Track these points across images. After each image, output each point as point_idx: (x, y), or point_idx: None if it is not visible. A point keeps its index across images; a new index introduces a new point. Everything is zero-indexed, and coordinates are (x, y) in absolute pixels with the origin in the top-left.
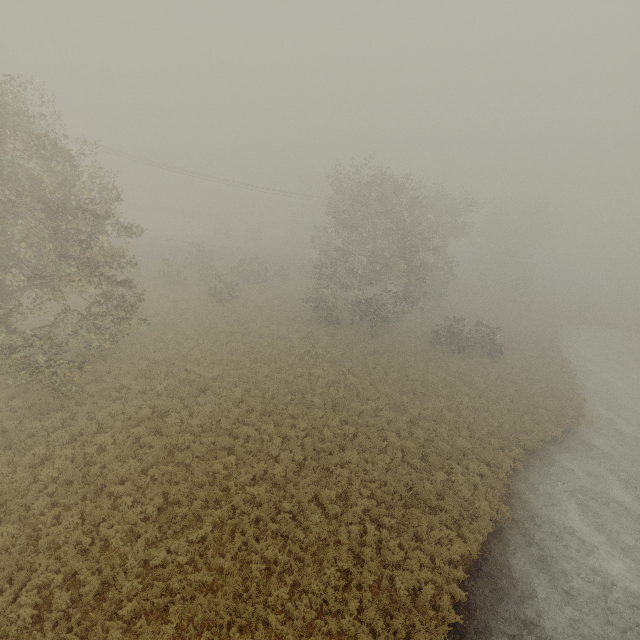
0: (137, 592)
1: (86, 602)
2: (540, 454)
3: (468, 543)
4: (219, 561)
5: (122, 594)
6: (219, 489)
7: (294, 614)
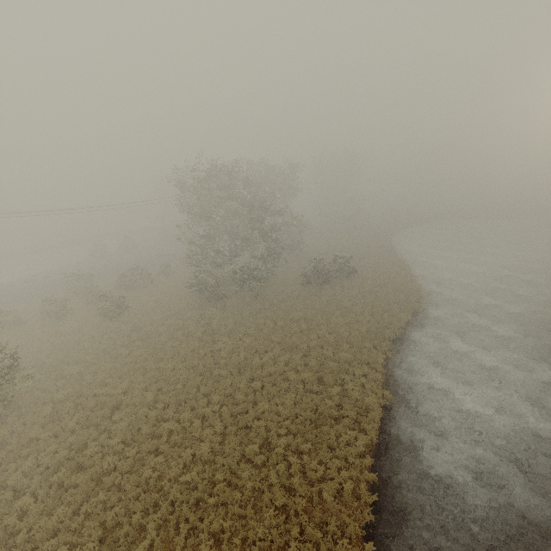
0: None
1: None
2: (401, 339)
3: (368, 433)
4: None
5: None
6: (155, 492)
7: None
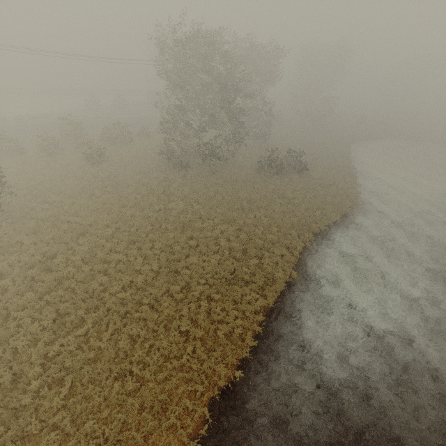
0: (42, 373)
1: (5, 387)
2: (324, 234)
3: (267, 299)
4: (98, 344)
5: (30, 377)
6: (98, 299)
7: (150, 363)
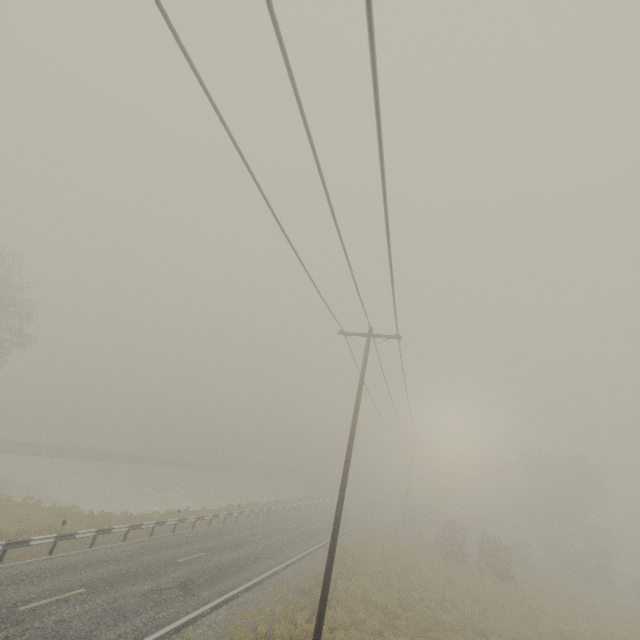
0: None
1: None
2: None
3: None
4: None
5: None
6: None
7: None
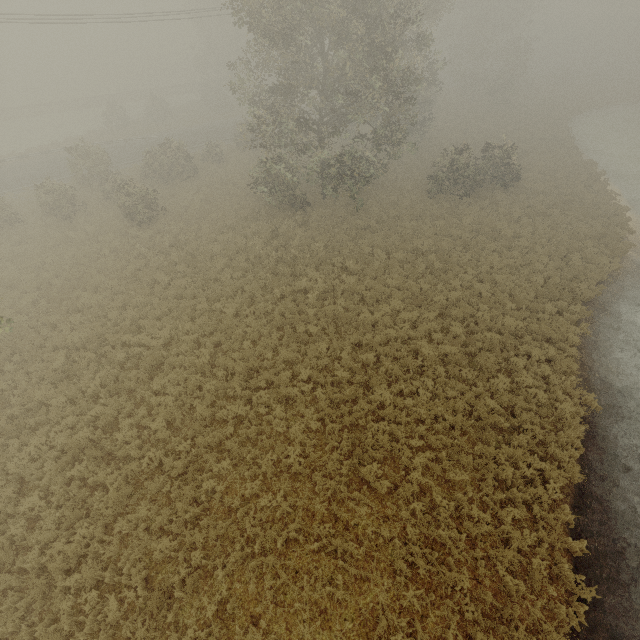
0: None
1: None
2: (602, 302)
3: (565, 468)
4: None
5: None
6: (222, 513)
7: None
